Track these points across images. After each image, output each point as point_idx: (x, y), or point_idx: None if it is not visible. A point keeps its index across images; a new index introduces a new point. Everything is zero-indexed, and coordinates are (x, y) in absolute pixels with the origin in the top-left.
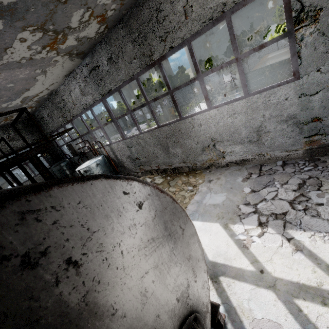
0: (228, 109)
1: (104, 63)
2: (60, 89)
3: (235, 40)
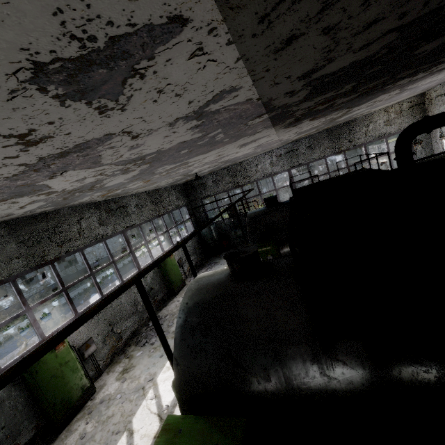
0: None
1: (302, 148)
2: (247, 161)
3: (388, 147)
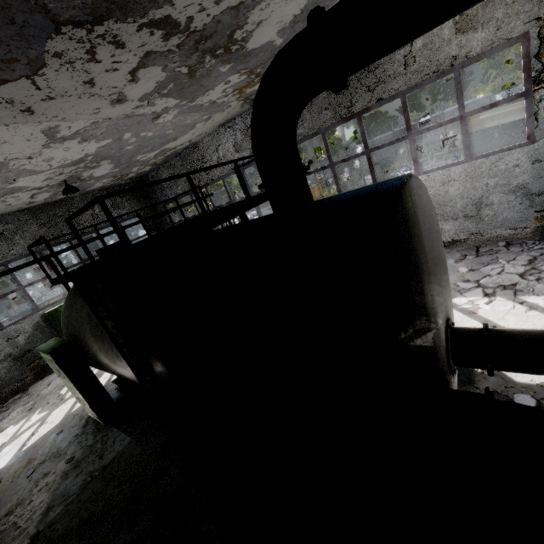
0: (442, 175)
1: None
2: (203, 142)
3: (462, 97)
